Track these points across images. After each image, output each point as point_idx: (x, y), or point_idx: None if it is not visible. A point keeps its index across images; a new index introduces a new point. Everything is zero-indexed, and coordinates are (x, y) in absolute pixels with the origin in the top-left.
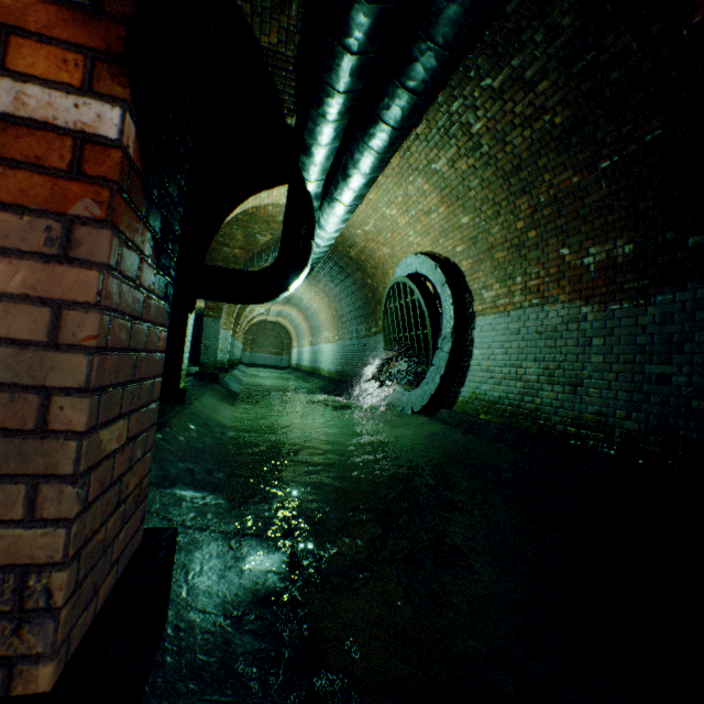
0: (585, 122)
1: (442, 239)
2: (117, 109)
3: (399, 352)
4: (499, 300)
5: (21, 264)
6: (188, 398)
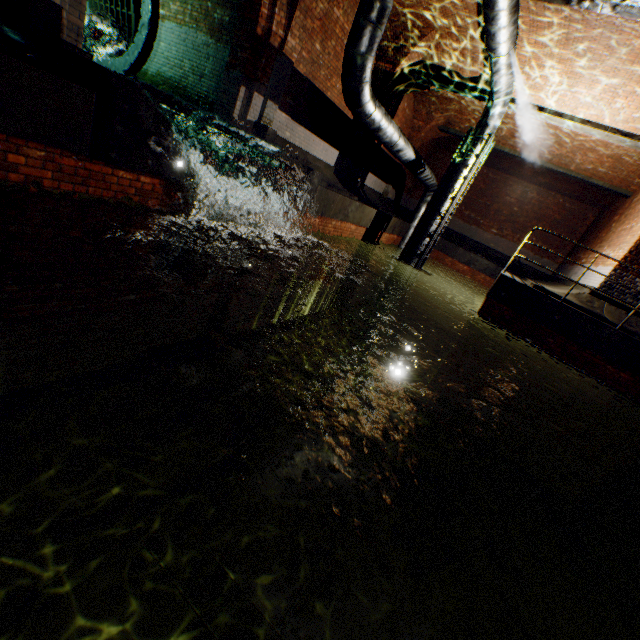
0: None
1: None
2: None
3: (106, 22)
4: (179, 16)
5: None
6: None
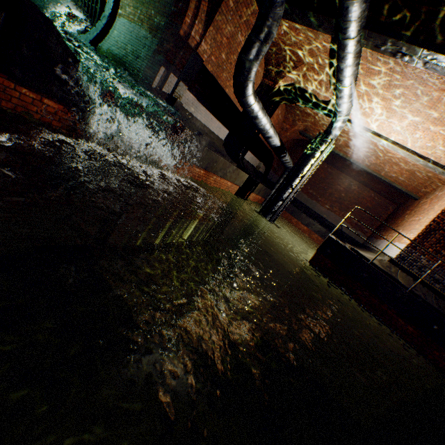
0: None
1: None
2: None
3: (80, 10)
4: (131, 16)
5: None
6: None
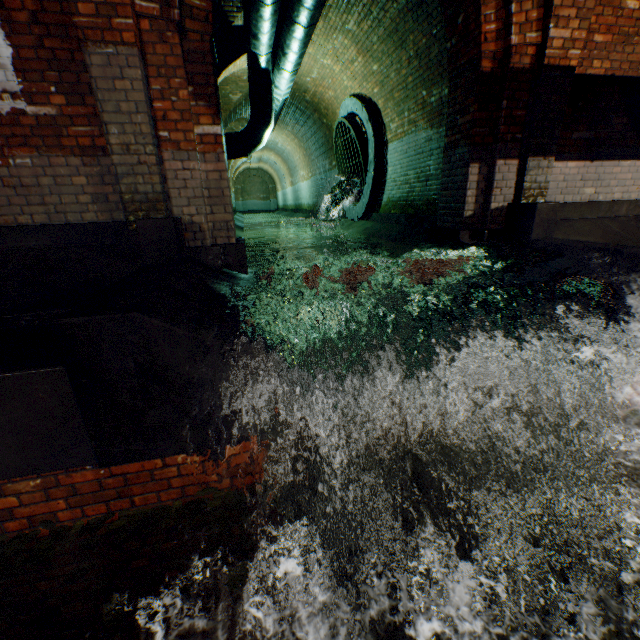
0: (421, 2)
1: (365, 83)
2: (220, 127)
3: (348, 178)
4: (398, 131)
5: (212, 165)
6: None
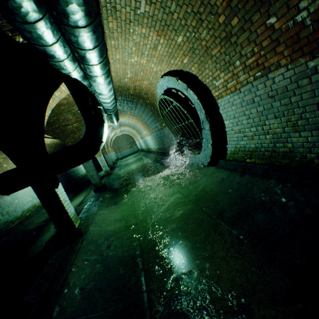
0: None
1: (172, 60)
2: None
3: (181, 135)
4: (229, 84)
5: None
6: (85, 228)
